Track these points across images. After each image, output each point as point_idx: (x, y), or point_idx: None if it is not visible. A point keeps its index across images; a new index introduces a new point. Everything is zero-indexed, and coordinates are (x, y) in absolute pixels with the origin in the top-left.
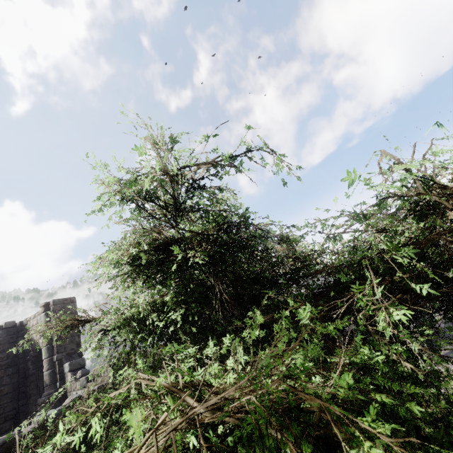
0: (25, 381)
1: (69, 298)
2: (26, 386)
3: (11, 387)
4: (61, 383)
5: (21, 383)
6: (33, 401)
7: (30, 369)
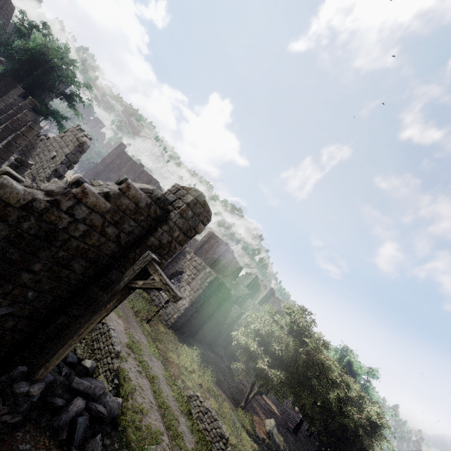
0: None
1: None
2: None
3: None
4: None
5: None
6: None
7: None
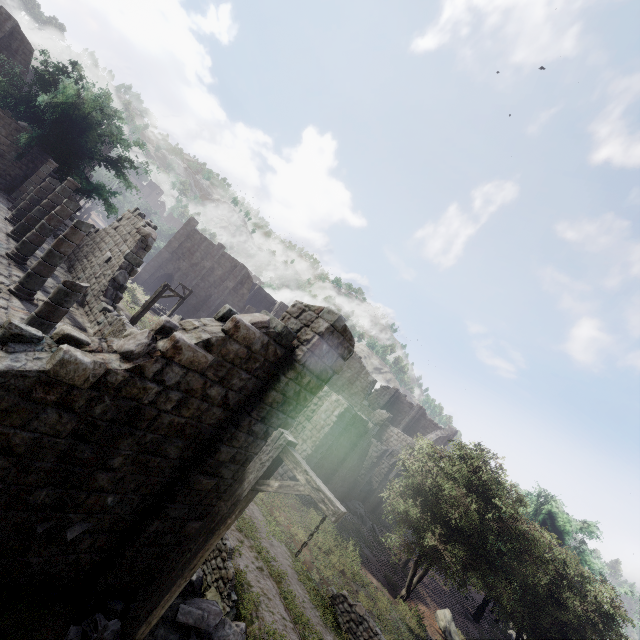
0: None
1: None
2: None
3: None
4: None
5: None
6: None
7: None
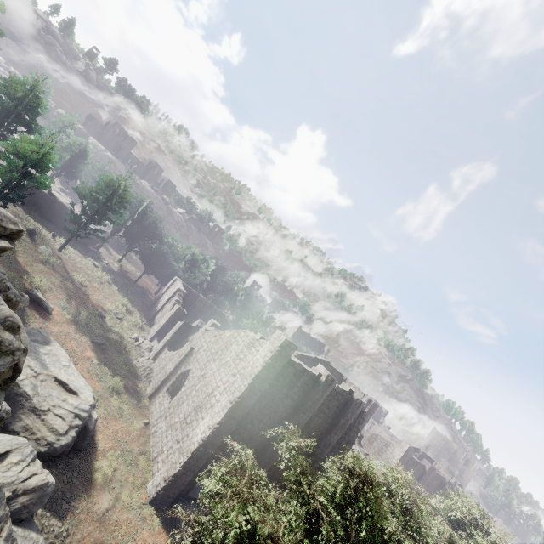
0: None
1: (377, 405)
2: None
3: None
4: None
5: None
6: None
7: None
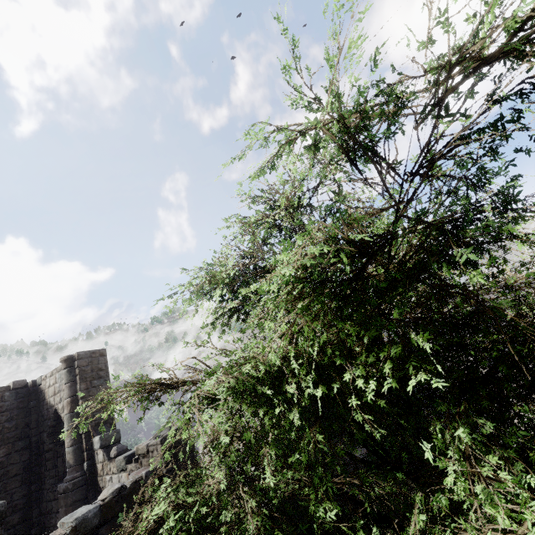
0: (39, 459)
1: (98, 350)
2: (40, 465)
3: (21, 467)
4: (90, 463)
5: (34, 461)
6: (50, 486)
7: (45, 443)
